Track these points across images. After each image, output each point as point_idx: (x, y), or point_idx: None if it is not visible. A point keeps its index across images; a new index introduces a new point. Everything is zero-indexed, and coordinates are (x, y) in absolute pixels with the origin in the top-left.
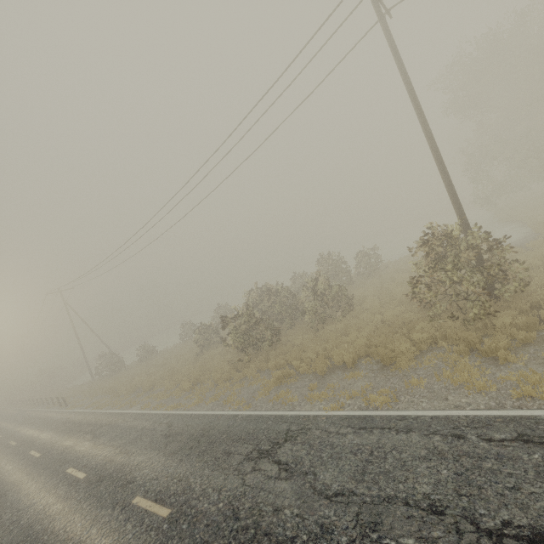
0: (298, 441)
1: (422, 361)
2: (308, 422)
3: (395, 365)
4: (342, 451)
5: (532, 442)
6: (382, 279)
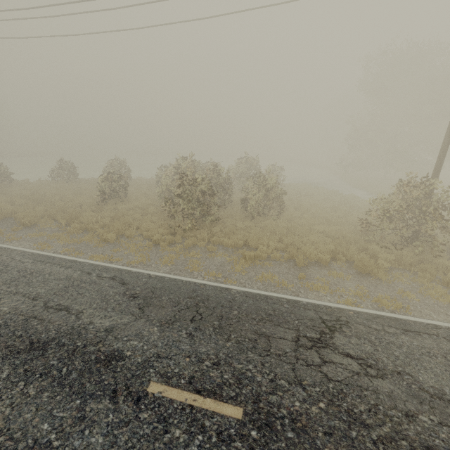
0: (349, 334)
1: (393, 277)
2: (338, 313)
3: (371, 275)
4: (414, 352)
5: None
6: (287, 195)
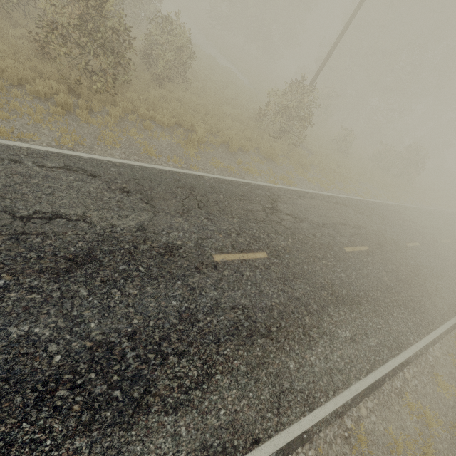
0: (282, 202)
1: (280, 161)
2: (272, 190)
3: (271, 160)
4: (306, 208)
5: (340, 204)
6: None
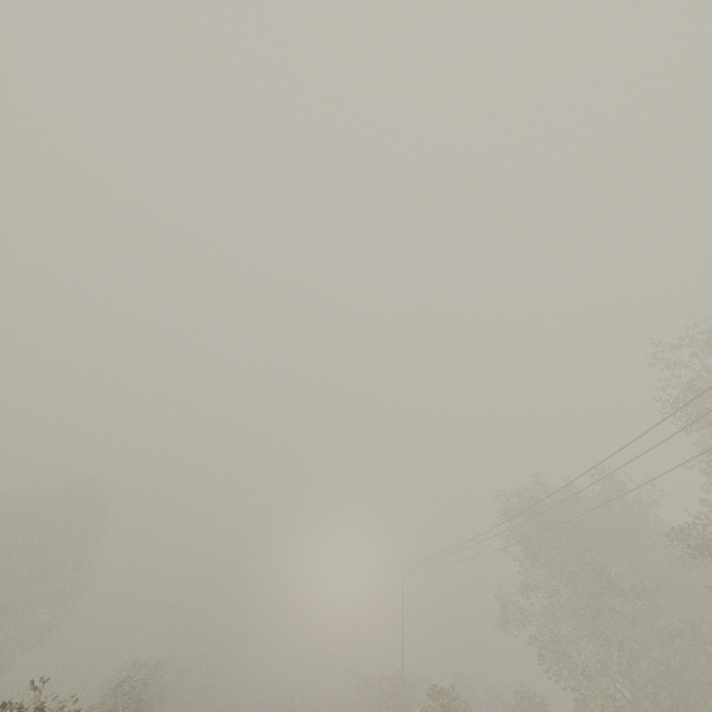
0: None
1: None
2: None
3: None
4: None
5: None
6: None
